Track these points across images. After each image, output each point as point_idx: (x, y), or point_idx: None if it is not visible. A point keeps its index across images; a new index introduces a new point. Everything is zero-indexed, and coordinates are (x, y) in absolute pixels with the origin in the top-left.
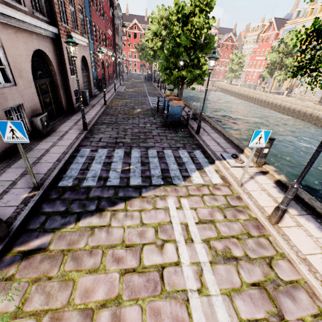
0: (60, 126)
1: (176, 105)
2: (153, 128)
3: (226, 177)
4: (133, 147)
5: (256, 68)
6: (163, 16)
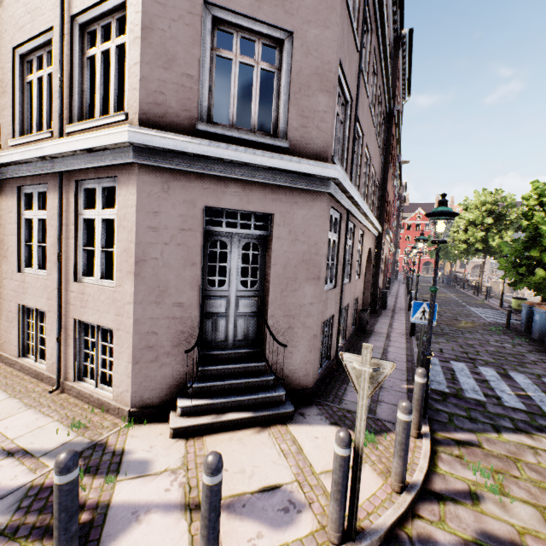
0: (373, 326)
1: None
2: (521, 350)
3: None
4: (507, 369)
5: None
6: (485, 201)
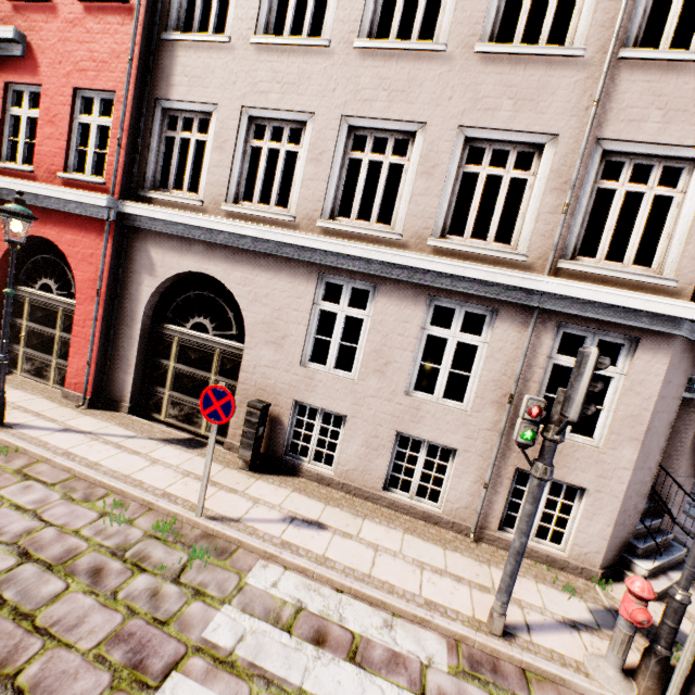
0: None
1: None
2: None
3: None
4: None
5: None
6: None
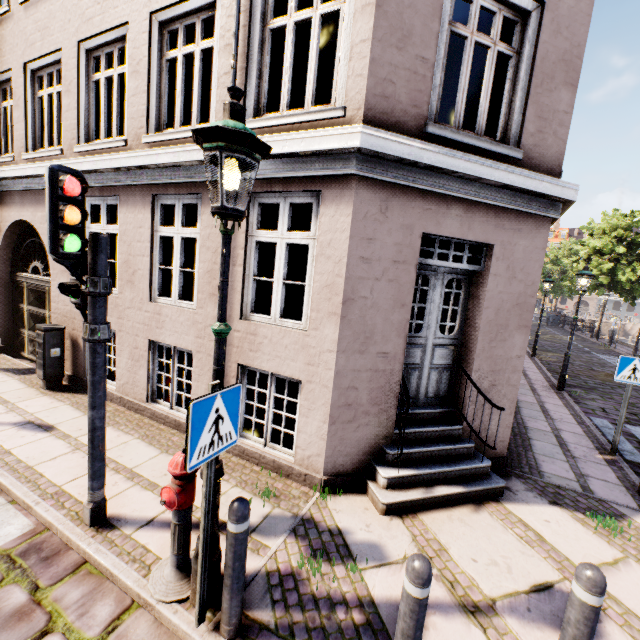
0: None
1: None
2: None
3: None
4: None
5: None
6: (616, 225)
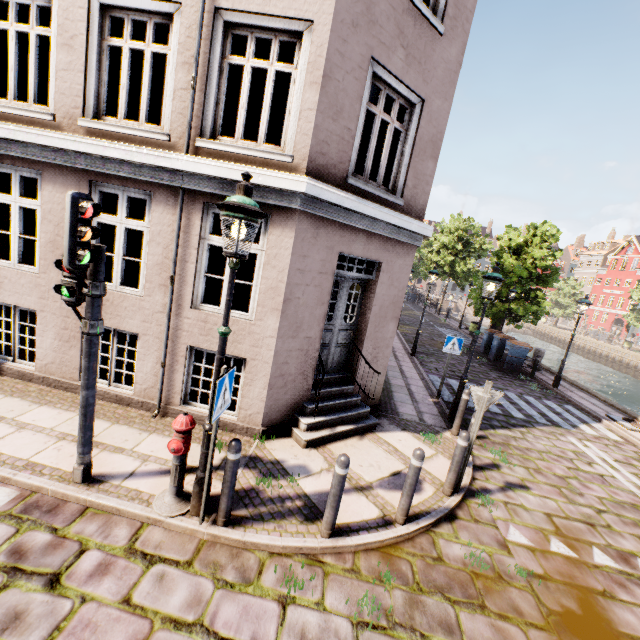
0: None
1: (520, 346)
2: (485, 369)
3: (626, 438)
4: (482, 384)
5: (607, 307)
6: (459, 227)
